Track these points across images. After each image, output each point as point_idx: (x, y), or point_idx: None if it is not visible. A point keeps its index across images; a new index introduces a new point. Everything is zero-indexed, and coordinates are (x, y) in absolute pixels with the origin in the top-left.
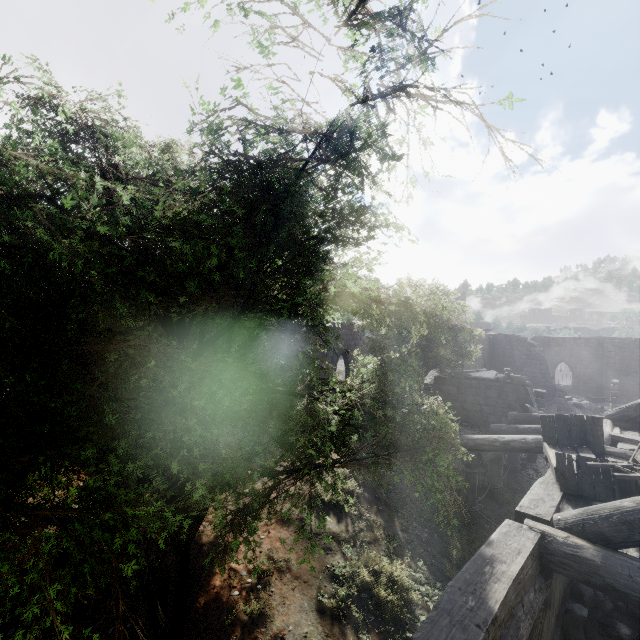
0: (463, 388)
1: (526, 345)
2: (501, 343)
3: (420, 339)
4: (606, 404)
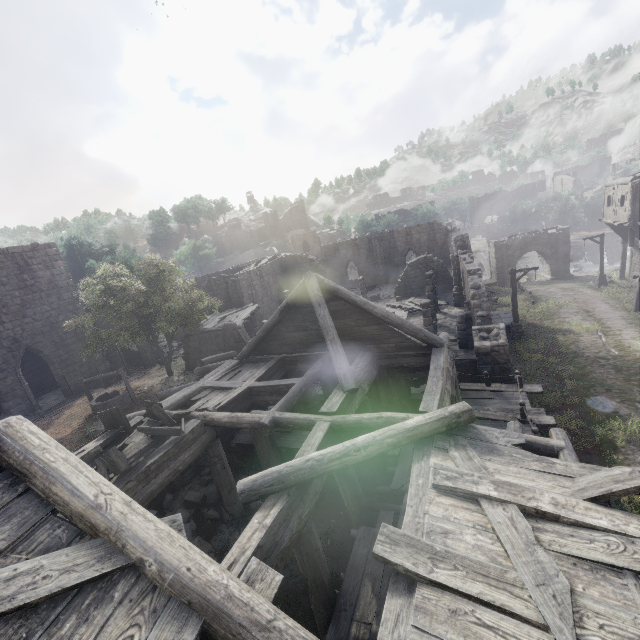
0: (202, 341)
1: (308, 261)
2: (291, 264)
3: (135, 320)
4: (377, 289)
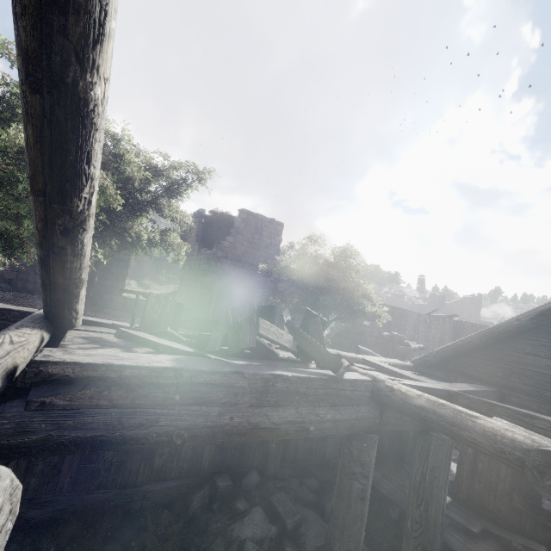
0: (355, 342)
1: None
2: (467, 331)
3: (310, 287)
4: None
